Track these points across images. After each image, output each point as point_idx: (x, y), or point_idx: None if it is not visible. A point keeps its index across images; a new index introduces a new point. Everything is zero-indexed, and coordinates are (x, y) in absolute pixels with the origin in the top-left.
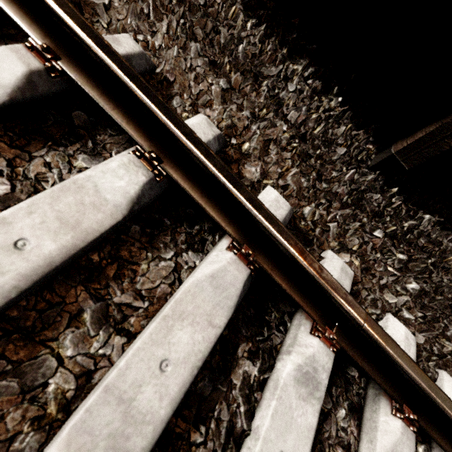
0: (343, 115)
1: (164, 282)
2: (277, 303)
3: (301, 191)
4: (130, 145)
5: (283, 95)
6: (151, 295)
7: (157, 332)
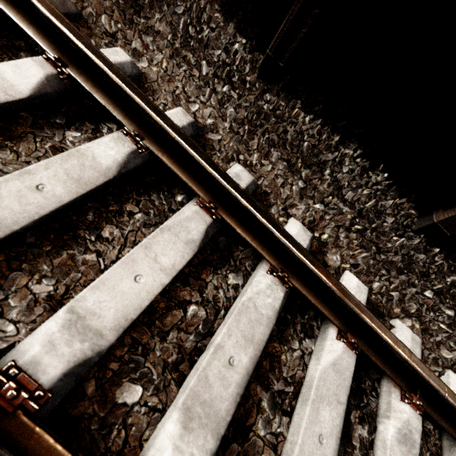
0: (389, 189)
1: (299, 369)
2: (367, 372)
3: (369, 268)
4: (253, 256)
5: (339, 176)
6: (293, 380)
7: (311, 414)
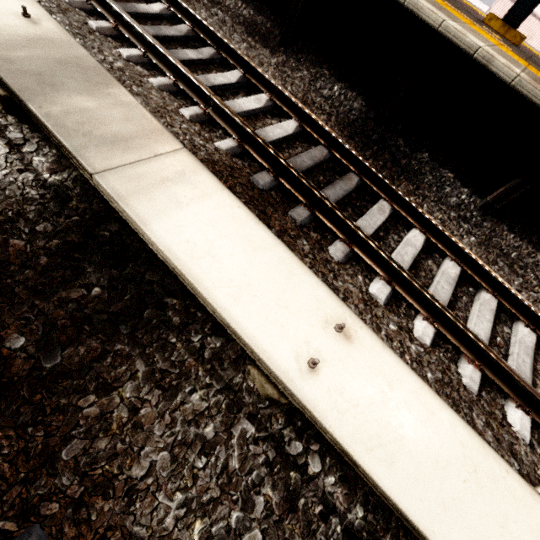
0: None
1: None
2: None
3: None
4: (509, 319)
5: (538, 273)
6: None
7: None
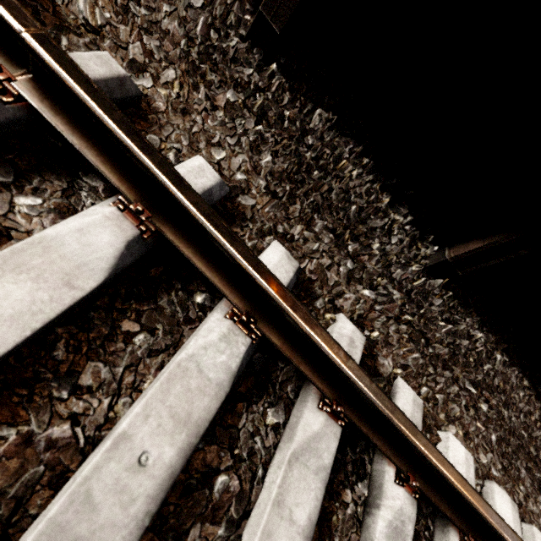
0: None
1: None
2: None
3: None
4: None
5: None
6: None
7: None
